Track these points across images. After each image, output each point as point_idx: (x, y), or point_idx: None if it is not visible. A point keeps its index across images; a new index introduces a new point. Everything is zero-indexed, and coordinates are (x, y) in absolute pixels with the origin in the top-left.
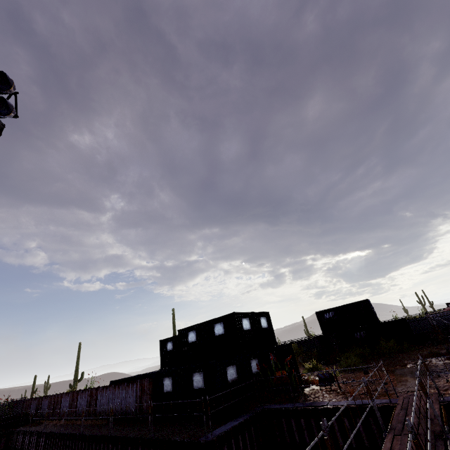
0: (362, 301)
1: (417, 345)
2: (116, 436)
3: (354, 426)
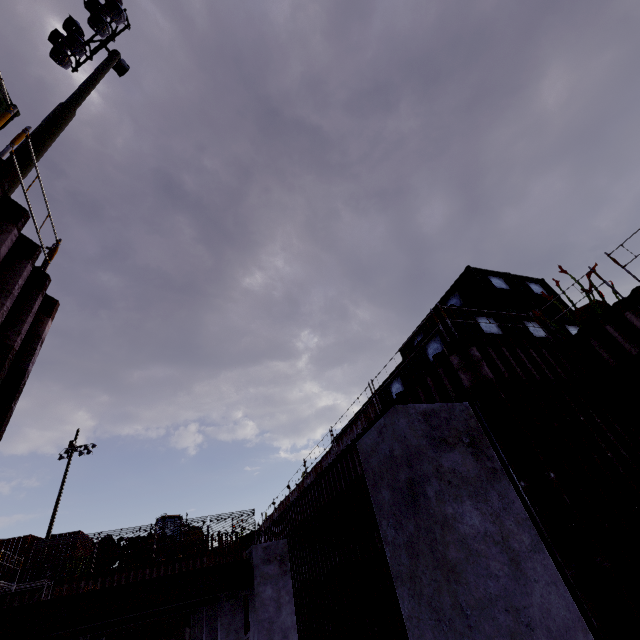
0: None
1: None
2: (342, 450)
3: None
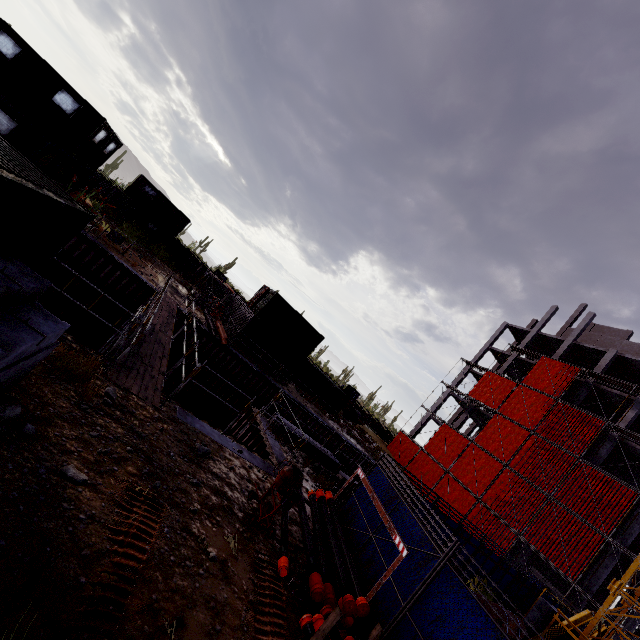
0: (186, 218)
1: (176, 269)
2: None
3: (121, 278)
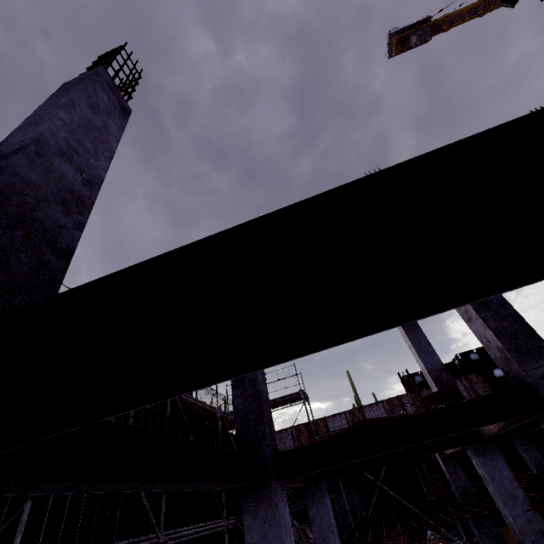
0: None
1: None
2: None
3: None
